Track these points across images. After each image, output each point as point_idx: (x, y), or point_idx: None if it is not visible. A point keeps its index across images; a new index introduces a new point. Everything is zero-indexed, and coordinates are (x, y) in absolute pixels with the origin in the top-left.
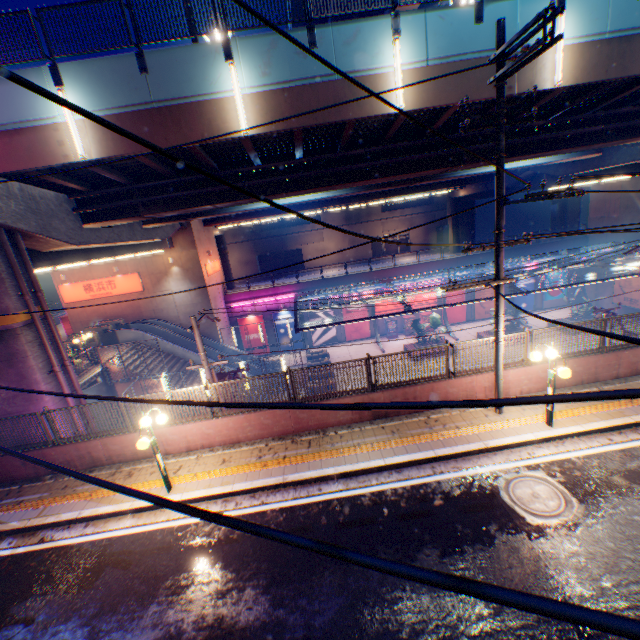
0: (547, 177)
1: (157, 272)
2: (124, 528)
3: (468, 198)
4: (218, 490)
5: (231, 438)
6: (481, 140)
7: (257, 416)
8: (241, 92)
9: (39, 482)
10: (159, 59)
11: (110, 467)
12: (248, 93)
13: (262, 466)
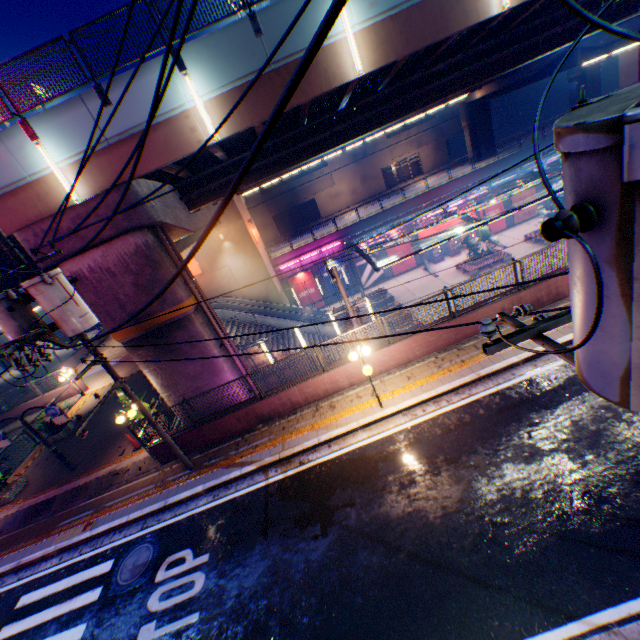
0: (582, 51)
1: (210, 252)
2: (364, 439)
3: (484, 99)
4: (425, 396)
5: (402, 360)
6: (555, 23)
7: (422, 336)
8: (351, 31)
9: (255, 431)
10: (270, 16)
11: (308, 407)
12: (357, 30)
13: (448, 372)
